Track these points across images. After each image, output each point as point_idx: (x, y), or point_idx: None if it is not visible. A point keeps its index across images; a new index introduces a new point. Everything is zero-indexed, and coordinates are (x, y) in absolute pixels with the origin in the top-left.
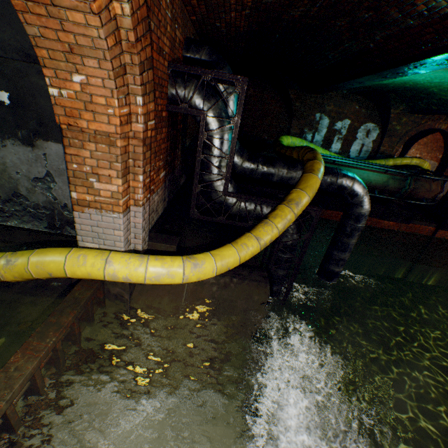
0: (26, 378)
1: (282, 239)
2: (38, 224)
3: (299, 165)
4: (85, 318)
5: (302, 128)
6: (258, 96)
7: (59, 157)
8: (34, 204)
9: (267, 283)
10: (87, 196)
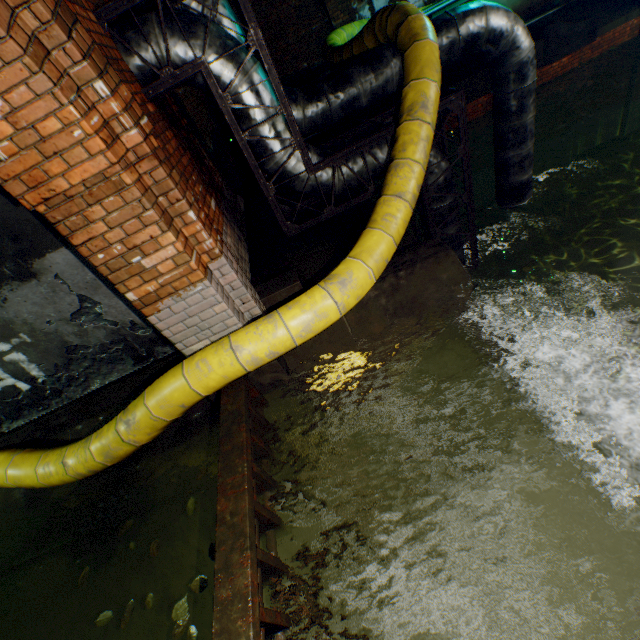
0: (250, 517)
1: (428, 183)
2: (123, 367)
3: (386, 52)
4: (258, 428)
5: (347, 7)
6: (252, 4)
7: (74, 267)
8: (98, 347)
9: (448, 250)
10: (147, 286)
